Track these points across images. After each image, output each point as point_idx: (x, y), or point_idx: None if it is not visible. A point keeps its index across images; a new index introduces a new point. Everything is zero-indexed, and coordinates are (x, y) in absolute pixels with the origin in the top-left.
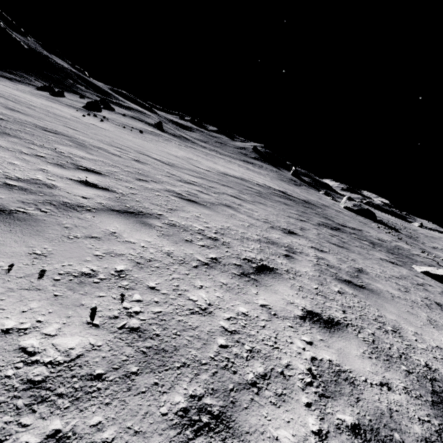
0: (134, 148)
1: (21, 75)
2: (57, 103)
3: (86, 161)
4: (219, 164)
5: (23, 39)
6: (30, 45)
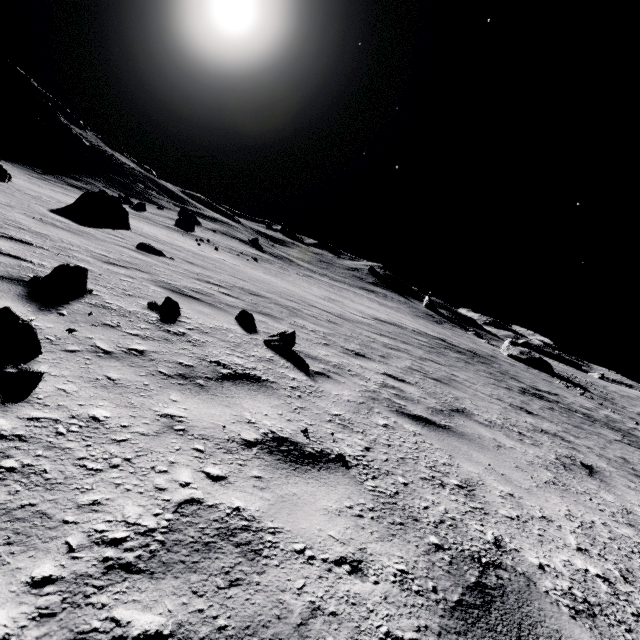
0: (295, 296)
1: (87, 182)
2: (157, 226)
3: (335, 339)
4: (356, 302)
5: (83, 134)
6: (91, 141)
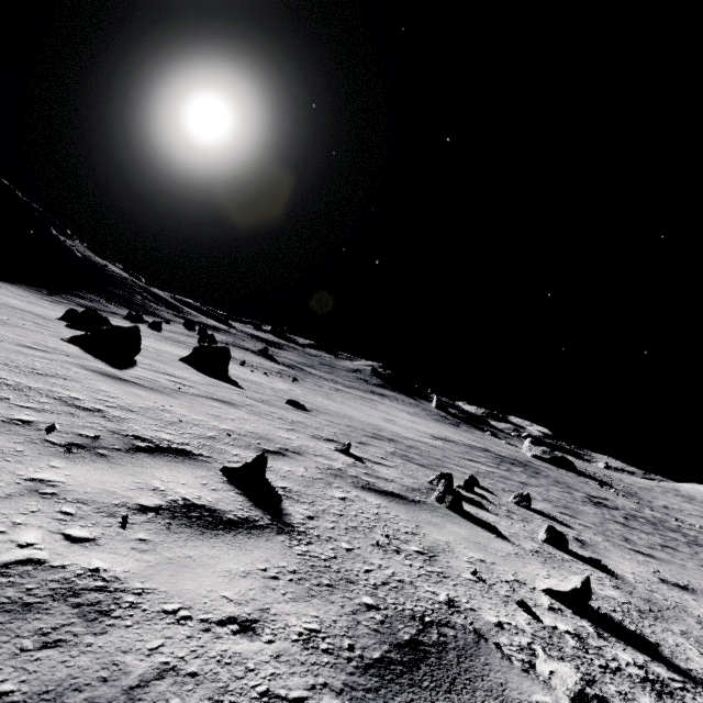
0: (384, 427)
1: (90, 298)
2: None
3: (490, 481)
4: (398, 417)
5: (72, 245)
6: (81, 251)
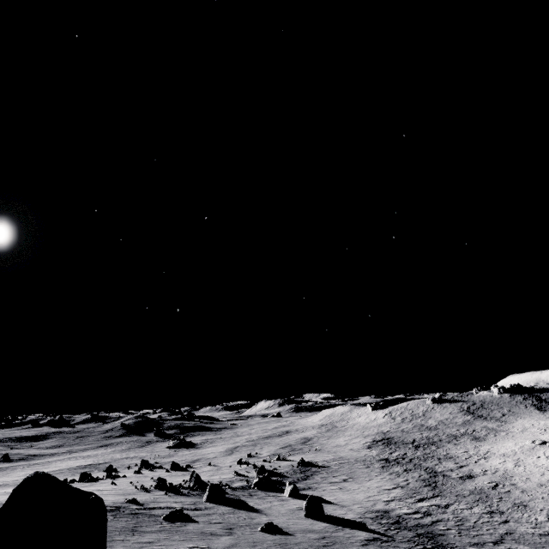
0: None
1: None
2: None
3: None
4: (50, 467)
5: None
6: None
